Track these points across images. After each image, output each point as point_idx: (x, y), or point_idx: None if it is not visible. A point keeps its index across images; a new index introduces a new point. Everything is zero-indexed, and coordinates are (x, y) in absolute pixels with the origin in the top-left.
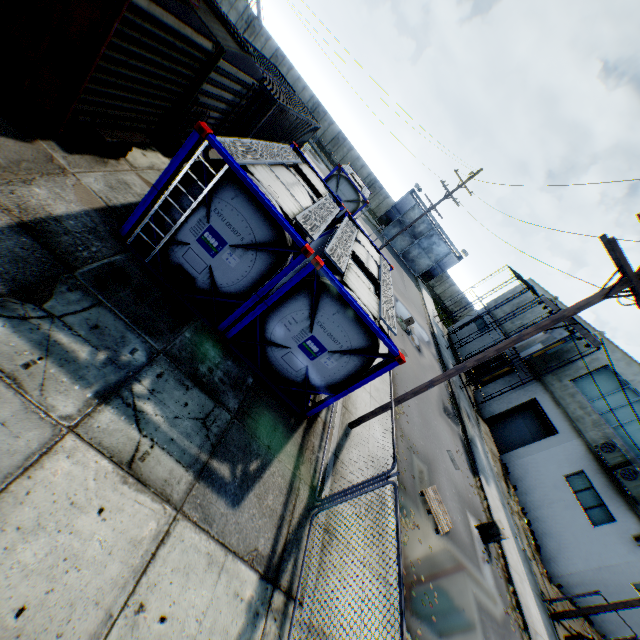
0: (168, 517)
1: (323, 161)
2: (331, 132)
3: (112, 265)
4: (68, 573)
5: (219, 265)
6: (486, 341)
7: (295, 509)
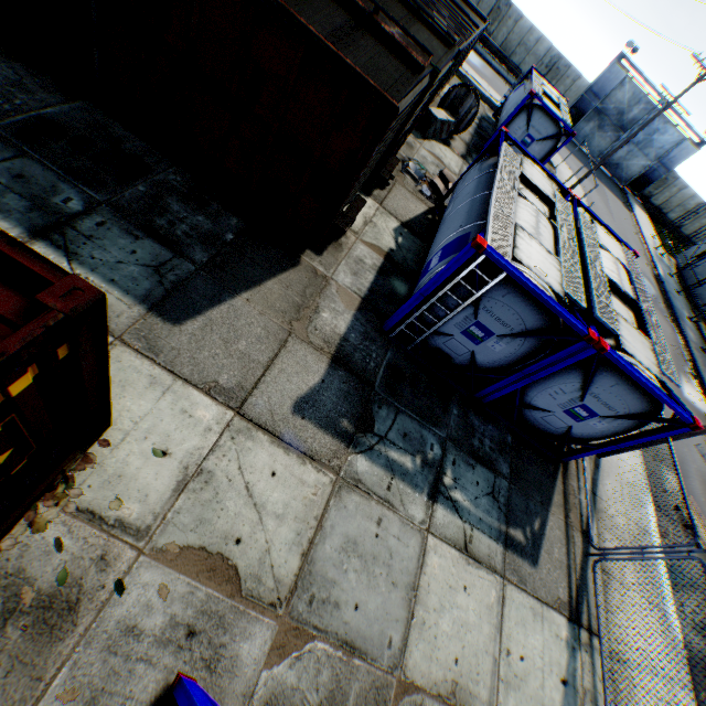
0: (499, 584)
1: (479, 55)
2: (487, 2)
3: (389, 365)
4: (466, 634)
5: (482, 350)
6: None
7: (575, 556)
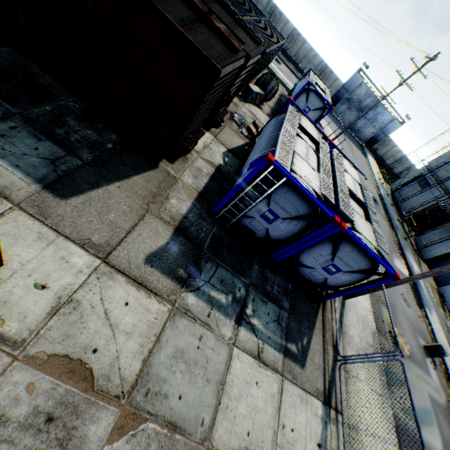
0: (280, 380)
1: (281, 60)
2: (286, 31)
3: (214, 236)
4: (256, 414)
5: (273, 228)
6: (426, 196)
7: (328, 362)
